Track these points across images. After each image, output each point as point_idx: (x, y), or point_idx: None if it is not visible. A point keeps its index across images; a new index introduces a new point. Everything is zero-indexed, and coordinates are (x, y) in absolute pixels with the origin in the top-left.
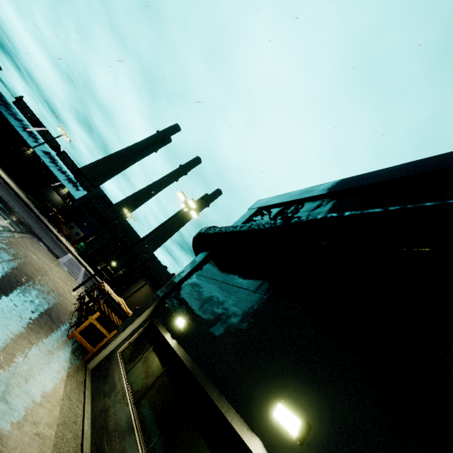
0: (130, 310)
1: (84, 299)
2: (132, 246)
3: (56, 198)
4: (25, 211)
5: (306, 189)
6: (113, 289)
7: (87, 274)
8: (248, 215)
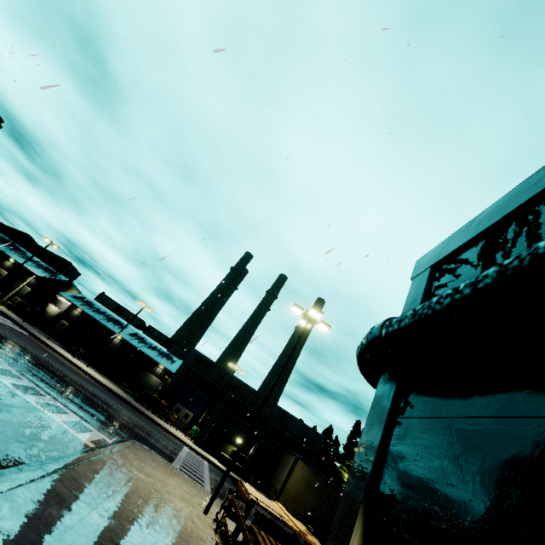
0: (291, 514)
1: (226, 530)
2: (262, 407)
3: (154, 381)
4: (124, 409)
5: (511, 192)
6: (250, 479)
7: (213, 470)
8: (422, 284)
